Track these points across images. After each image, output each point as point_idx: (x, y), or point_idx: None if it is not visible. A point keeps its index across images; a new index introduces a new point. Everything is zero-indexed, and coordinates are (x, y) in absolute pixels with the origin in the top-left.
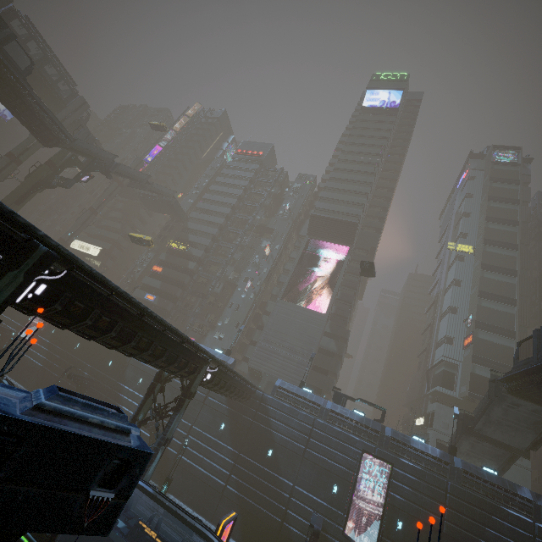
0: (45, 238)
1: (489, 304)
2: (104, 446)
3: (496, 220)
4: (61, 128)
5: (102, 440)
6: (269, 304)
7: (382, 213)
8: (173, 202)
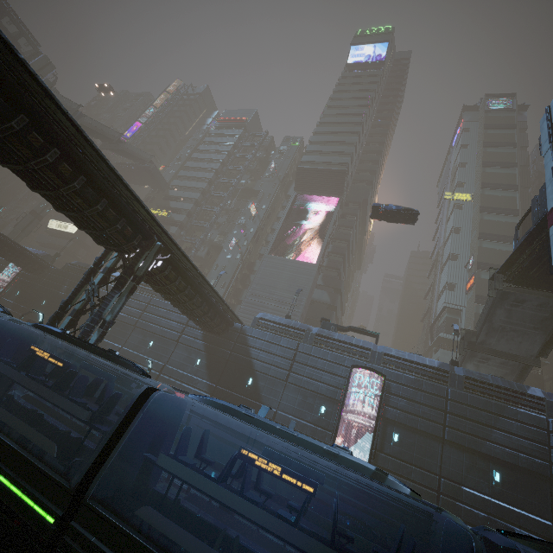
0: None
1: (491, 245)
2: None
3: (493, 164)
4: None
5: None
6: (257, 264)
7: (373, 166)
8: (151, 167)
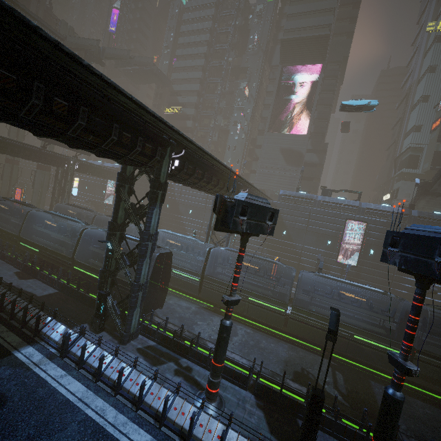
0: (182, 135)
1: None
2: (266, 208)
3: None
4: (51, 30)
5: (265, 206)
6: (258, 139)
7: (354, 12)
8: (155, 70)
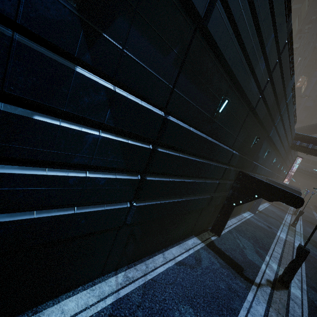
0: None
1: None
2: None
3: None
4: None
5: None
6: None
7: None
8: None
